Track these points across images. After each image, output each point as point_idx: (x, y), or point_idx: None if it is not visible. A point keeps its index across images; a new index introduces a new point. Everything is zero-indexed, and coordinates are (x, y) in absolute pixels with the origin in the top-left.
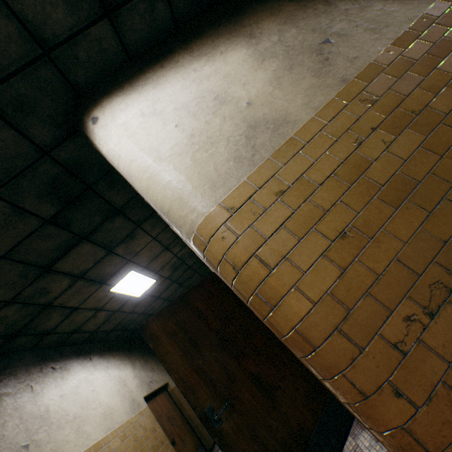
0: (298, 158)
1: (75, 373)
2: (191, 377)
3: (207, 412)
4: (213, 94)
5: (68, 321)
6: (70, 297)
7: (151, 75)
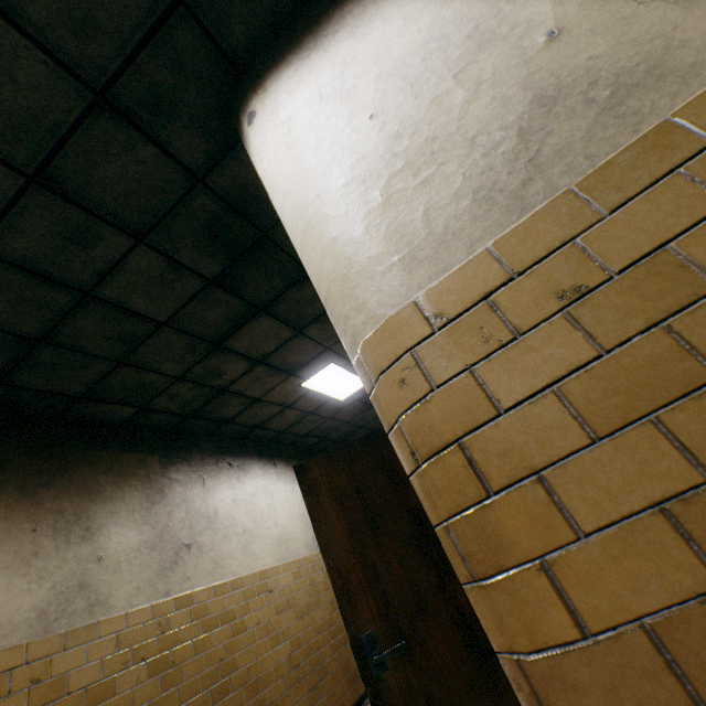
0: (666, 190)
1: (254, 477)
2: (352, 574)
3: (364, 641)
4: (467, 26)
5: (249, 413)
6: (249, 385)
7: (352, 7)
